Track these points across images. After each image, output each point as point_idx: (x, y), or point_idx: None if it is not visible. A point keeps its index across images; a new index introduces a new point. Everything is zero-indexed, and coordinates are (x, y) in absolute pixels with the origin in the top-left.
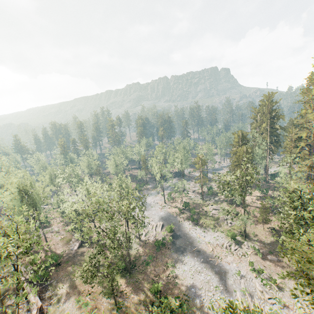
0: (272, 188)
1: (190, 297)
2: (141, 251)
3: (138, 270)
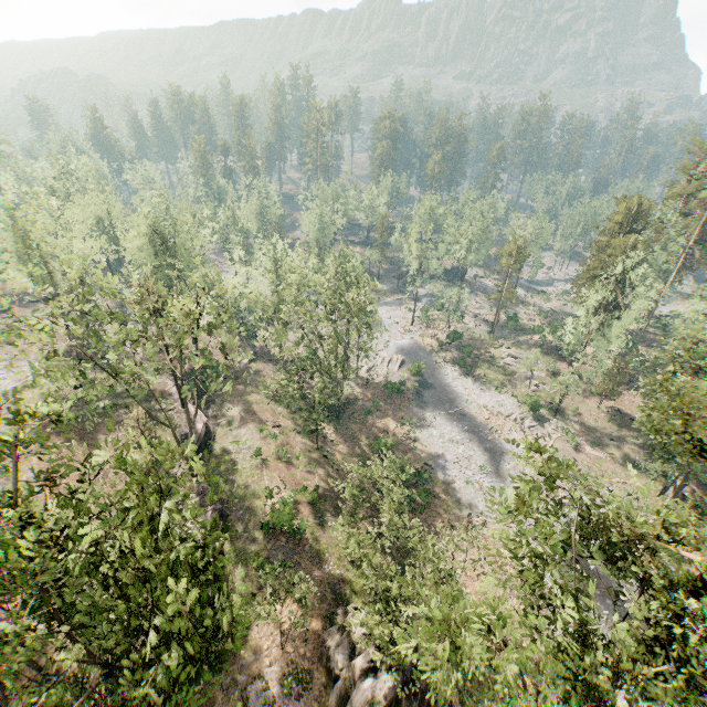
0: (647, 343)
1: (434, 469)
2: (358, 393)
3: (352, 417)
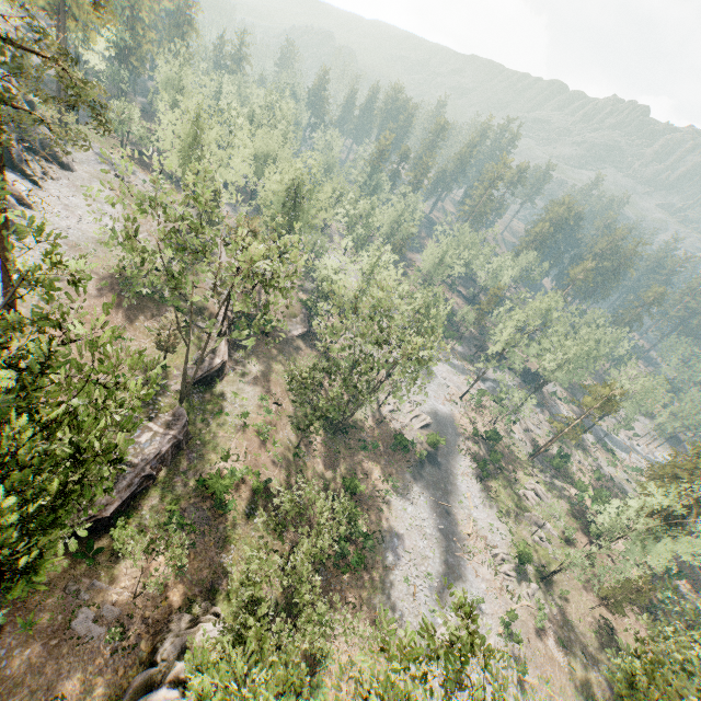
0: (695, 583)
1: (384, 542)
2: (368, 425)
3: (347, 441)
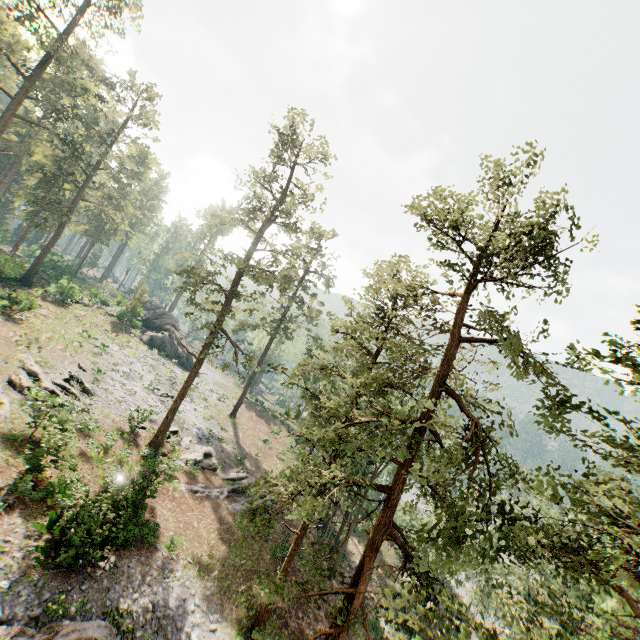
0: None
1: None
2: None
3: None
